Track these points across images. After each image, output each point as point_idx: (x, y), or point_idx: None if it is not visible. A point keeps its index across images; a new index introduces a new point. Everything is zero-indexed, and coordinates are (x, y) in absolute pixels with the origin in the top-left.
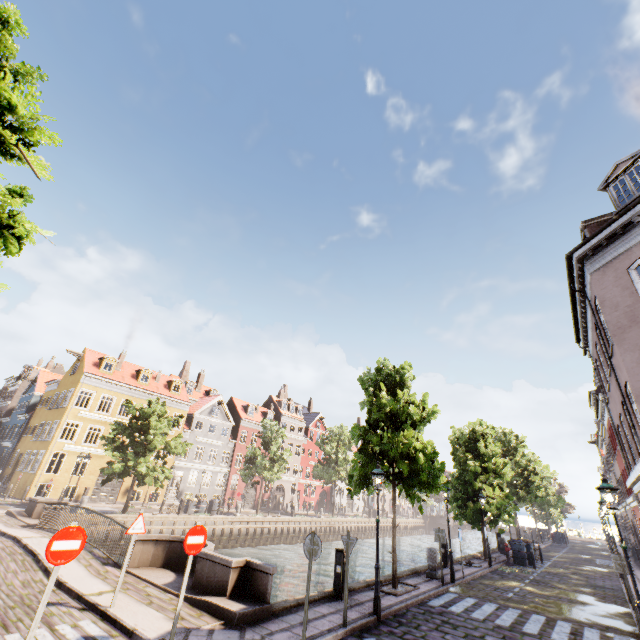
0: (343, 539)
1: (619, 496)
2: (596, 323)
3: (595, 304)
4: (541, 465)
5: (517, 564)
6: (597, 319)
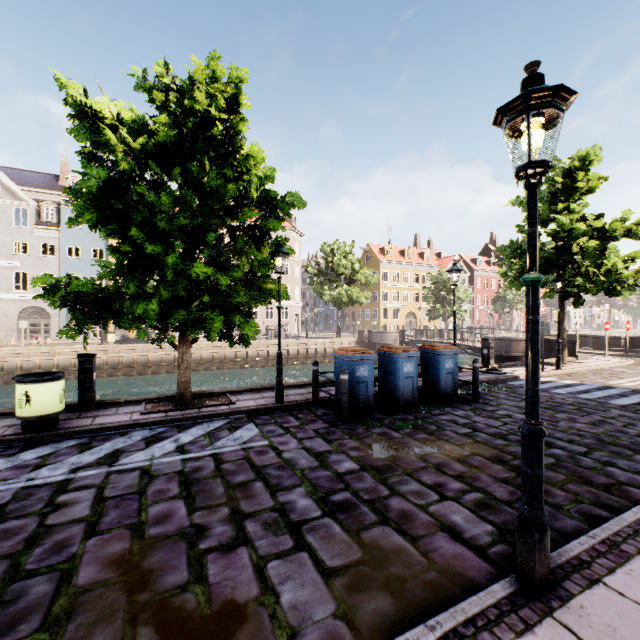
0: None
1: None
2: None
3: None
4: None
5: None
6: None
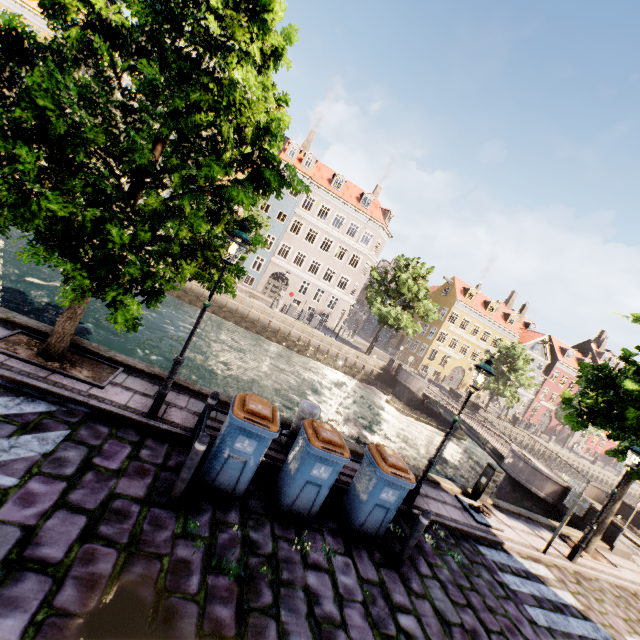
0: None
1: None
2: None
3: None
4: None
5: None
6: None
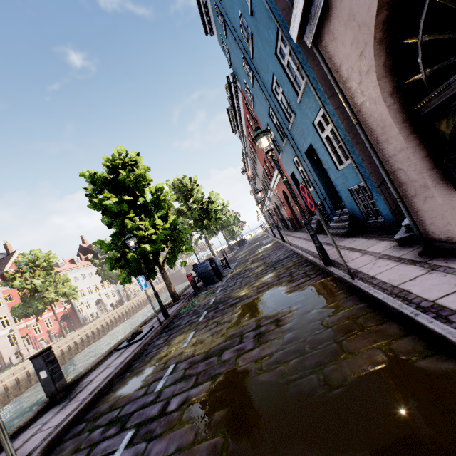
0: None
1: (264, 195)
2: None
3: None
4: (214, 194)
5: (207, 286)
6: None
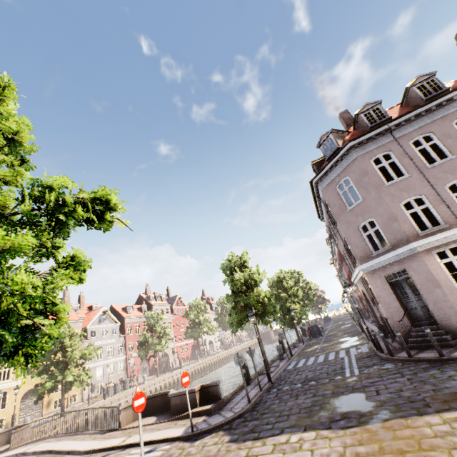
0: (248, 352)
1: None
2: (327, 211)
3: (325, 203)
4: (312, 284)
5: (314, 338)
6: (327, 209)
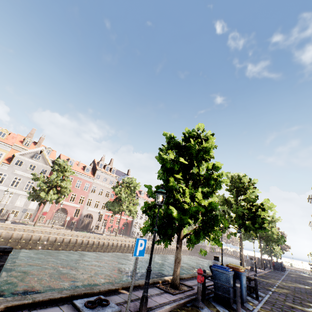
0: None
1: None
2: None
3: None
4: (269, 203)
5: (217, 301)
6: None
